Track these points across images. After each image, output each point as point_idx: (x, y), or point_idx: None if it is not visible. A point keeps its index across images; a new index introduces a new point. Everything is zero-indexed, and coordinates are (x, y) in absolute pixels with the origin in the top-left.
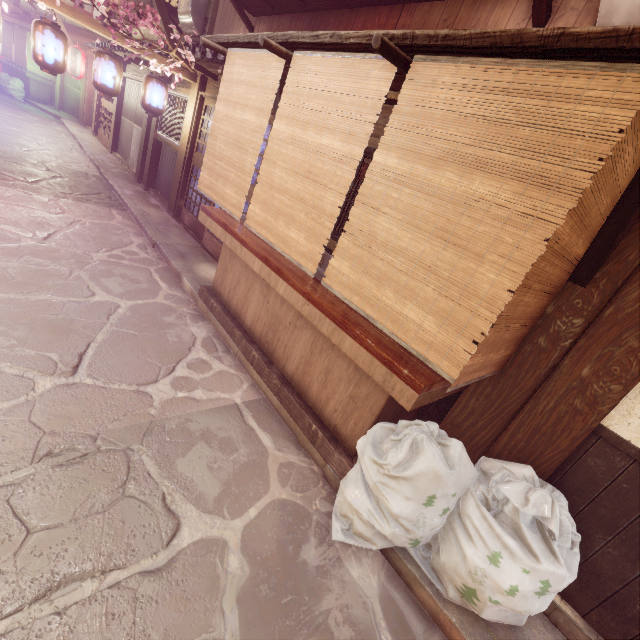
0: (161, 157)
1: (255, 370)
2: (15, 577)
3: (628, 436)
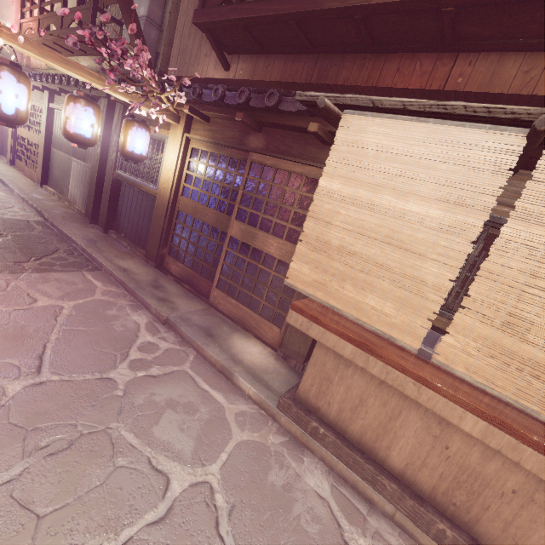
0: (121, 196)
1: None
2: None
3: None
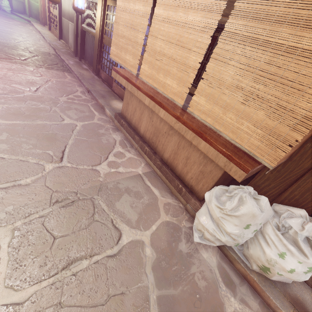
0: (86, 40)
1: (147, 157)
2: (52, 259)
3: None
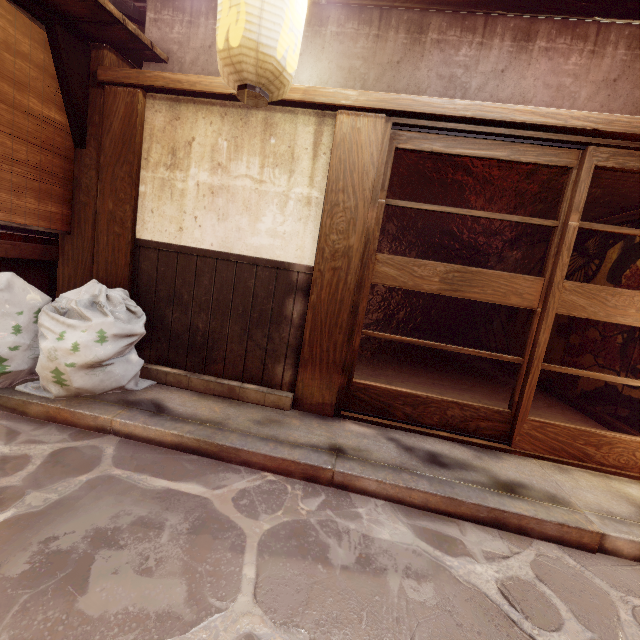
0: None
1: None
2: None
3: (150, 237)
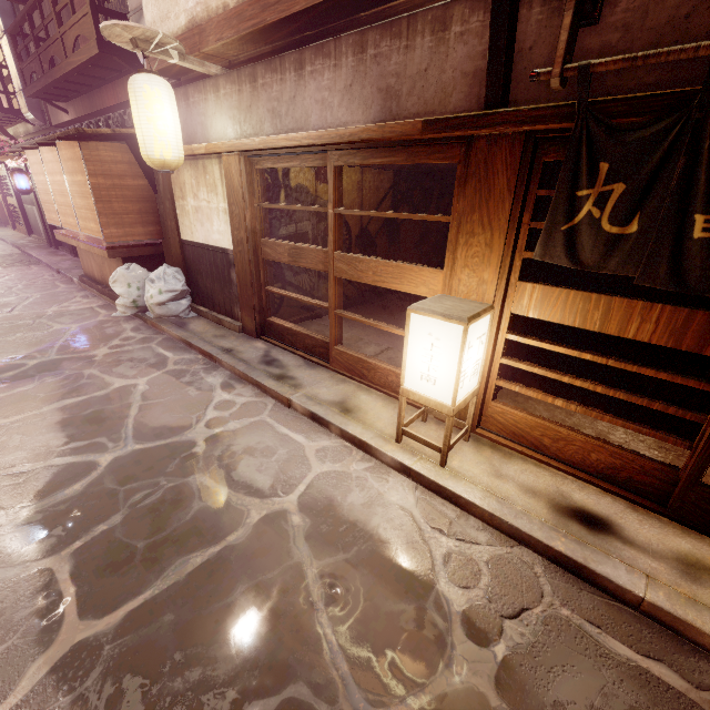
0: None
1: (103, 295)
2: None
3: (185, 238)
